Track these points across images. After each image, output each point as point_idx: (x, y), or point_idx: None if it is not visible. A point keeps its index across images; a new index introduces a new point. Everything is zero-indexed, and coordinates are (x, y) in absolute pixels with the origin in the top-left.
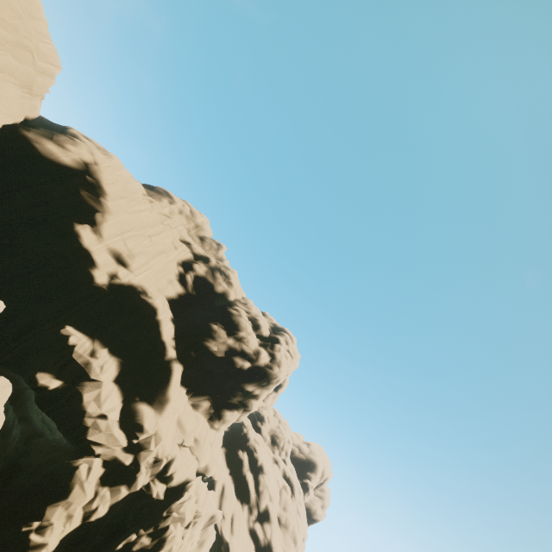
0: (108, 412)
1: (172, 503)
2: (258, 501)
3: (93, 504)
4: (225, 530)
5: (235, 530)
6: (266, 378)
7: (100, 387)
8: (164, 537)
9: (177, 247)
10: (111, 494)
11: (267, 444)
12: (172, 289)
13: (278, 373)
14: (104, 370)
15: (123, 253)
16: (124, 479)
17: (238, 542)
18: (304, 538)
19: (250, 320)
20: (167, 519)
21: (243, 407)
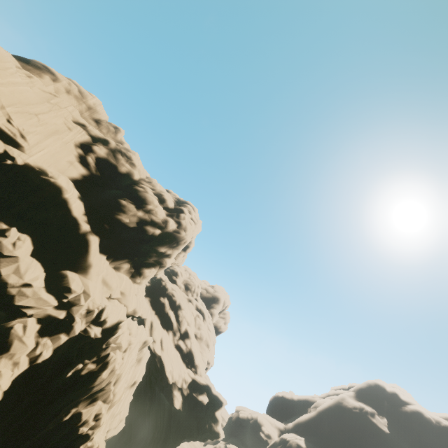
0: (31, 281)
1: (109, 338)
2: (179, 327)
3: (36, 351)
4: (157, 349)
5: (164, 347)
6: (175, 240)
7: (17, 262)
8: (107, 361)
9: (71, 128)
10: (52, 342)
11: (182, 290)
12: (74, 170)
13: (184, 236)
14: (17, 247)
15: (7, 131)
16: (61, 329)
17: (167, 354)
18: (213, 343)
19: (156, 195)
20: (107, 349)
21: (159, 265)
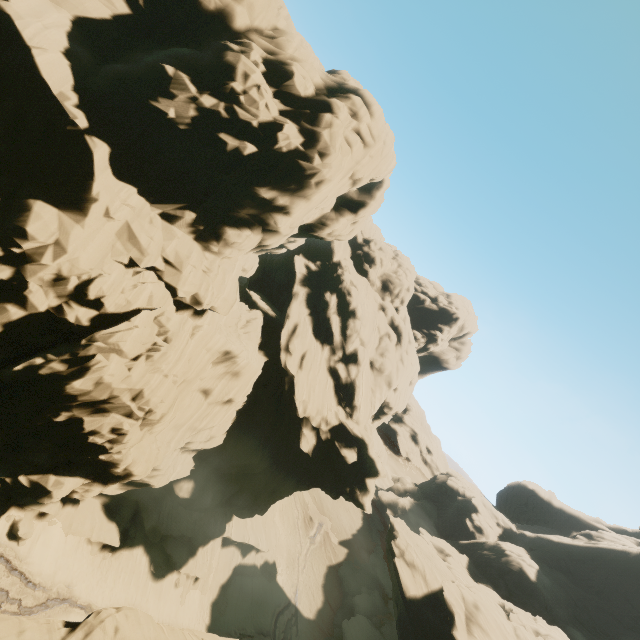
0: None
1: (96, 331)
2: (344, 344)
3: None
4: (290, 365)
5: (304, 366)
6: (291, 175)
7: None
8: (87, 366)
9: None
10: None
11: (375, 290)
12: (93, 2)
13: (316, 166)
14: None
15: None
16: (9, 296)
17: (308, 376)
18: (411, 382)
19: (268, 64)
20: (88, 348)
21: (262, 225)
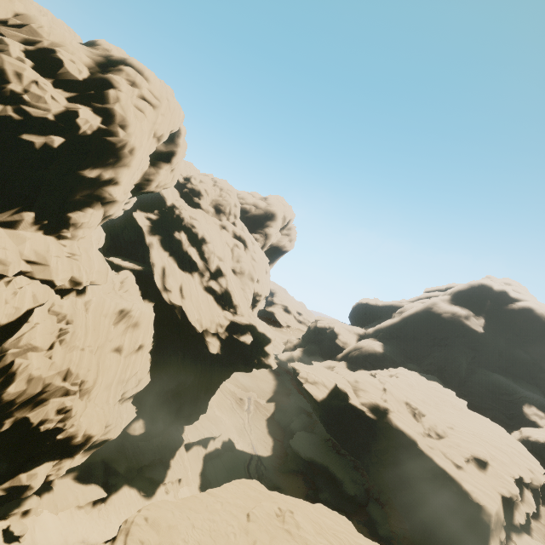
0: None
1: (3, 343)
2: (207, 266)
3: None
4: (173, 299)
5: (185, 295)
6: (105, 152)
7: None
8: (12, 372)
9: None
10: None
11: (212, 215)
12: None
13: (123, 138)
14: None
15: None
16: None
17: (192, 301)
18: (266, 272)
19: (32, 57)
20: (4, 359)
21: (99, 201)
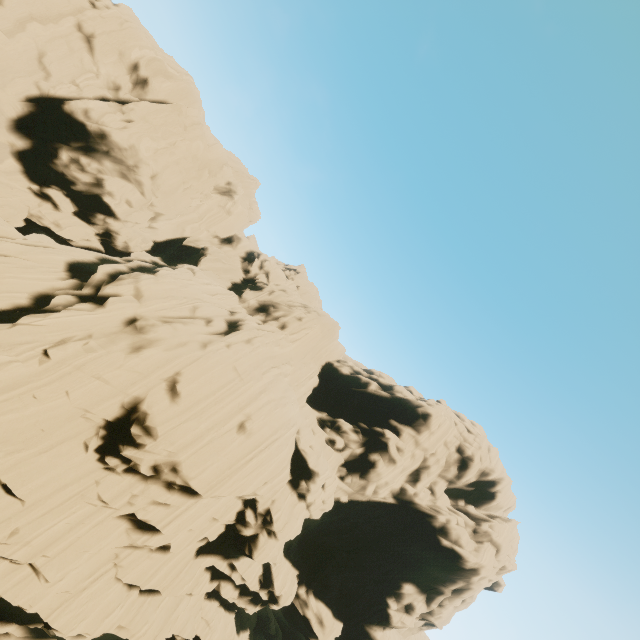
0: None
1: None
2: (103, 284)
3: None
4: None
5: None
6: None
7: None
8: None
9: None
10: None
11: (246, 307)
12: None
13: None
14: None
15: None
16: None
17: None
18: (245, 427)
19: None
20: None
21: None
